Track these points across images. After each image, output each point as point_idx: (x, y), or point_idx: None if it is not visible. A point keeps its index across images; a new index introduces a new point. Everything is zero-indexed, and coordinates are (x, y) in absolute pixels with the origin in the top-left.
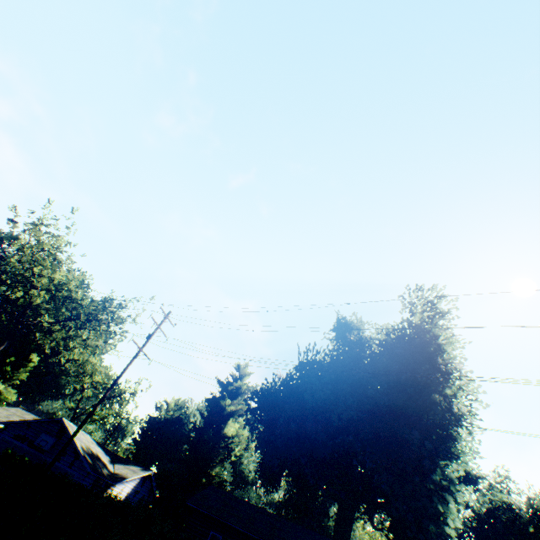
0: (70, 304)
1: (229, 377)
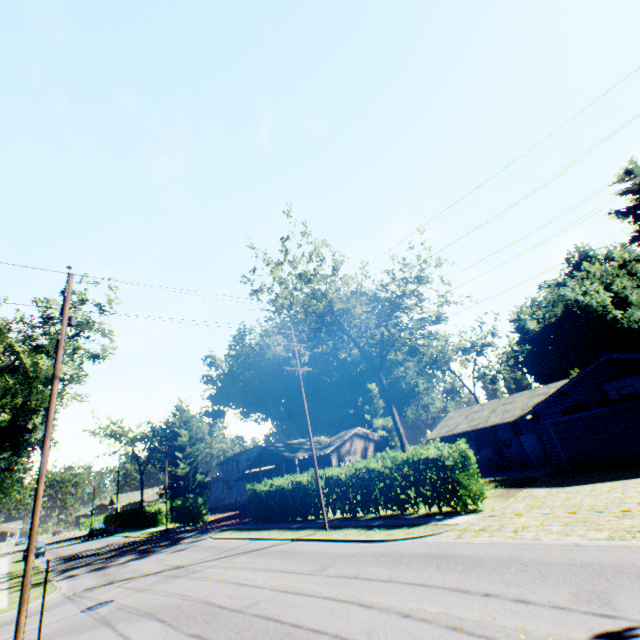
0: (377, 303)
1: (636, 192)
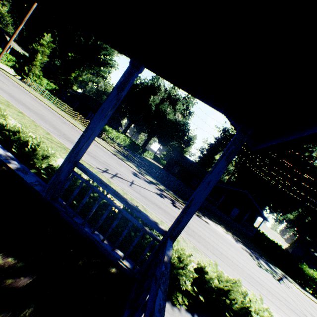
0: None
1: None
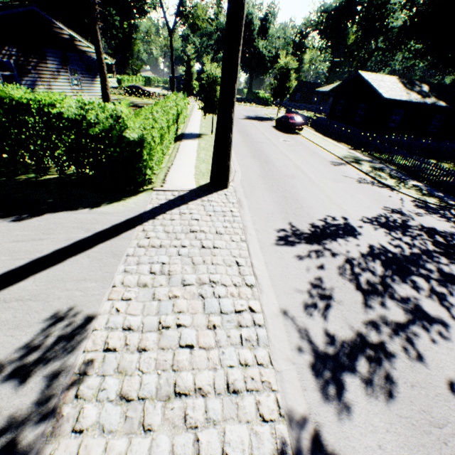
0: None
1: None
